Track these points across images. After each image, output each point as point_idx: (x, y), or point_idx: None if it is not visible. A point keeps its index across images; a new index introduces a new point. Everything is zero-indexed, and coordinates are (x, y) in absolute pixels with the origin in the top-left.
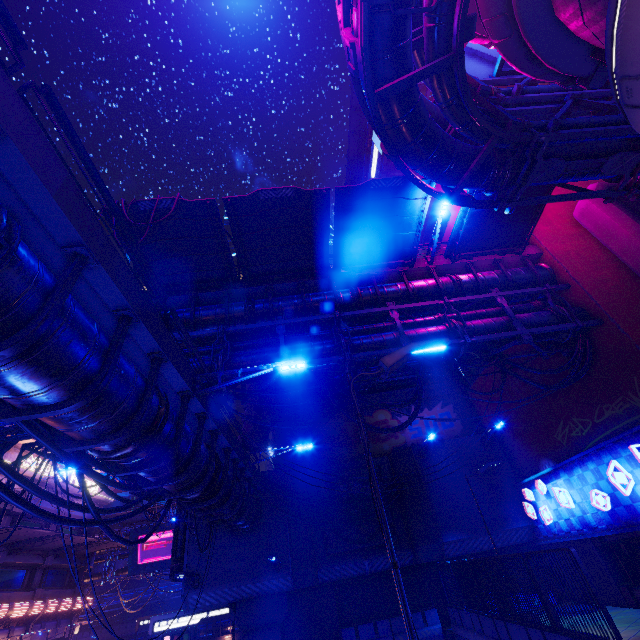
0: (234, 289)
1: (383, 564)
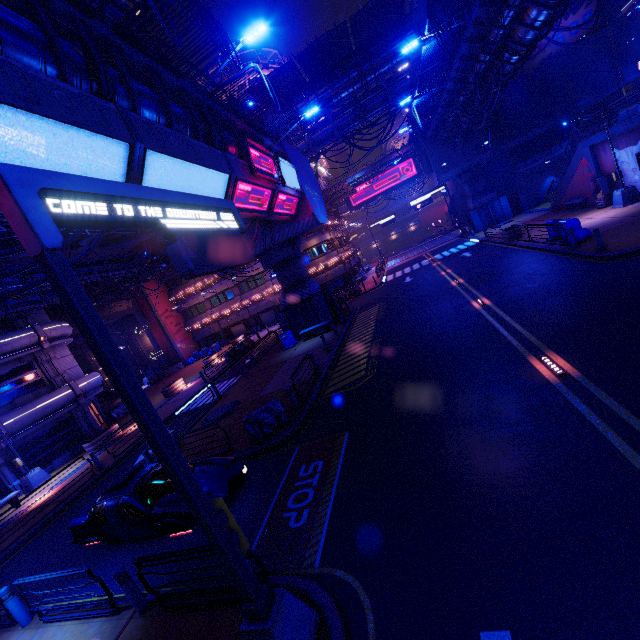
0: None
1: (535, 134)
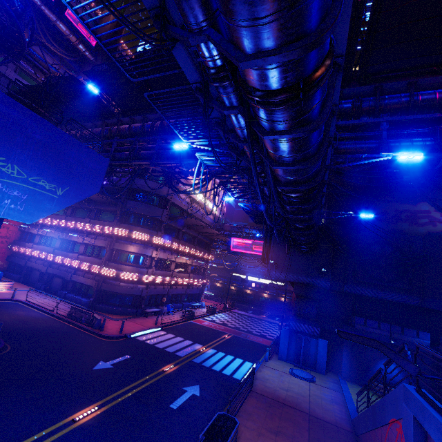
0: (346, 88)
1: (393, 298)
